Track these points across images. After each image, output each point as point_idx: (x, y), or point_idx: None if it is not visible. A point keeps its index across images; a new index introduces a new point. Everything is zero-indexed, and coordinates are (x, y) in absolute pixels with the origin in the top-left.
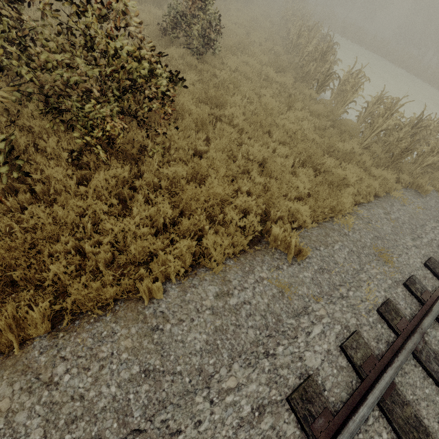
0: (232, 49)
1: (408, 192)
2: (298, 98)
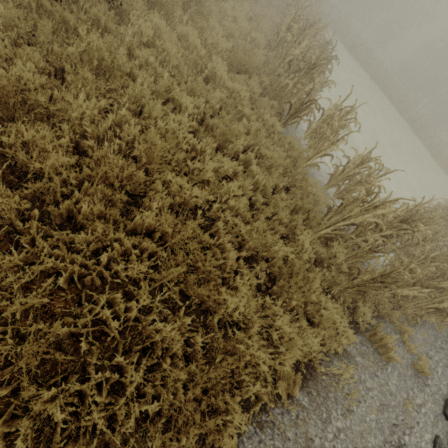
0: (164, 4)
1: (363, 356)
2: (241, 131)
